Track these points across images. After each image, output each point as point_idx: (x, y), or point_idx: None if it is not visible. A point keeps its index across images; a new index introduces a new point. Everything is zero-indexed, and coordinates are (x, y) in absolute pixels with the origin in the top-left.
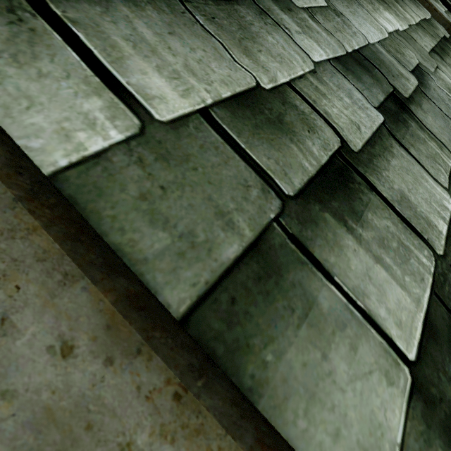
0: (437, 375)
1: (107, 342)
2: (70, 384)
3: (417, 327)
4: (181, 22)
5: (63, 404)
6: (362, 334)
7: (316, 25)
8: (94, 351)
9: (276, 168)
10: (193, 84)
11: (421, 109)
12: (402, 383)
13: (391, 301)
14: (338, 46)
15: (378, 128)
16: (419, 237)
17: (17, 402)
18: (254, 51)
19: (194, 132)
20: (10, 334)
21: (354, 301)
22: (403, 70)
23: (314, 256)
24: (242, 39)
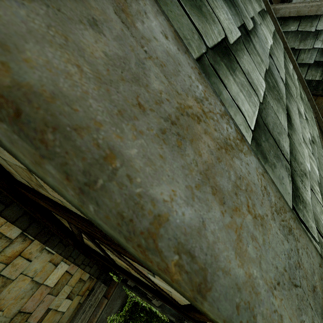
0: (260, 138)
1: (176, 43)
2: (171, 48)
3: (254, 121)
4: None
5: (171, 53)
6: (237, 112)
7: None
8: (173, 43)
9: (202, 31)
10: None
11: (255, 40)
12: (249, 134)
13: (246, 107)
14: None
15: (238, 37)
16: (254, 91)
17: (159, 43)
18: None
19: None
20: (149, 19)
21: (234, 100)
22: (247, 15)
23: (220, 77)
24: None
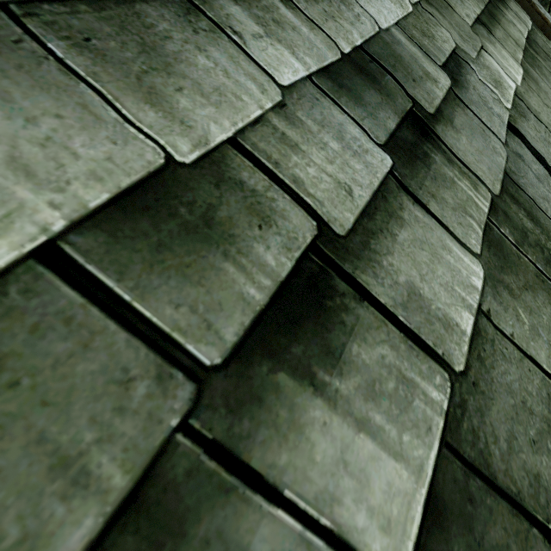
0: None
1: None
2: None
3: (415, 516)
4: (11, 64)
5: None
6: None
7: (293, 15)
8: None
9: (191, 321)
10: (23, 200)
11: (453, 127)
12: None
13: (377, 491)
14: (327, 46)
15: (381, 183)
16: (430, 357)
17: None
18: (167, 91)
19: (19, 302)
20: None
21: (316, 520)
22: (430, 65)
23: (251, 467)
24: (145, 72)
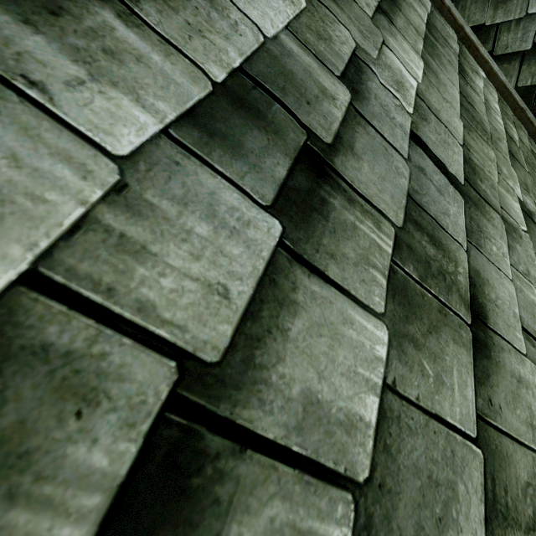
0: None
1: None
2: None
3: None
4: None
5: None
6: None
7: (138, 36)
8: None
9: None
10: None
11: (353, 155)
12: None
13: None
14: (192, 78)
15: (268, 263)
16: (331, 483)
17: None
18: None
19: None
20: None
21: None
22: (327, 78)
23: None
24: None
